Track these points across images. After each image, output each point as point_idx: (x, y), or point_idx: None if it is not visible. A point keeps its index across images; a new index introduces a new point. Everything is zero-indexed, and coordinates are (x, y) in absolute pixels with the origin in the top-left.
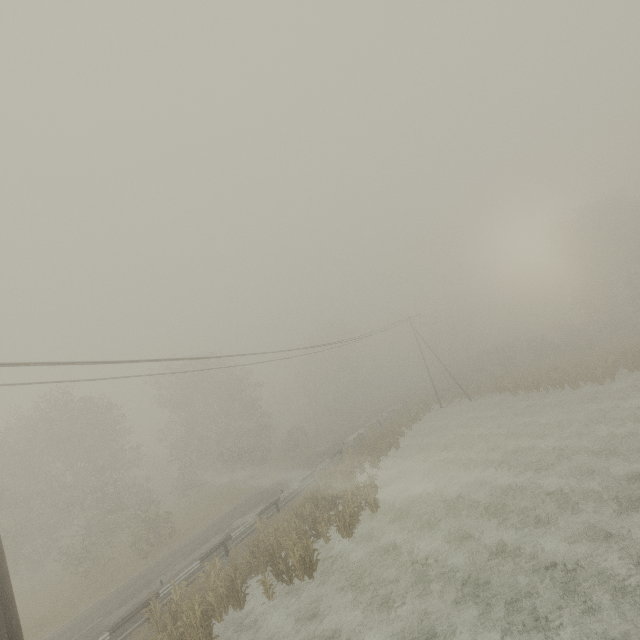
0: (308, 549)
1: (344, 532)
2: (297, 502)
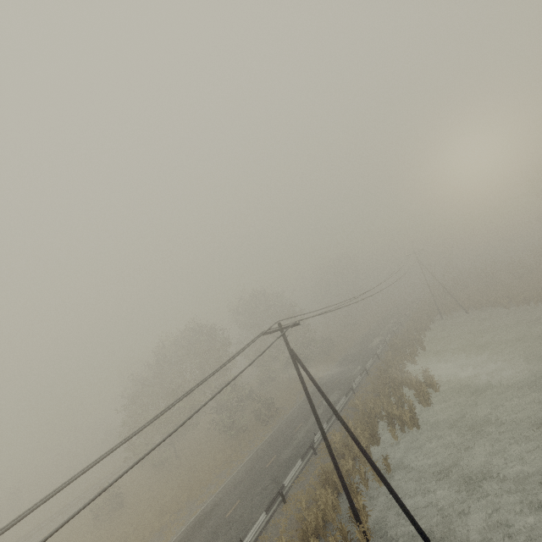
0: (411, 413)
1: (424, 403)
2: (365, 388)
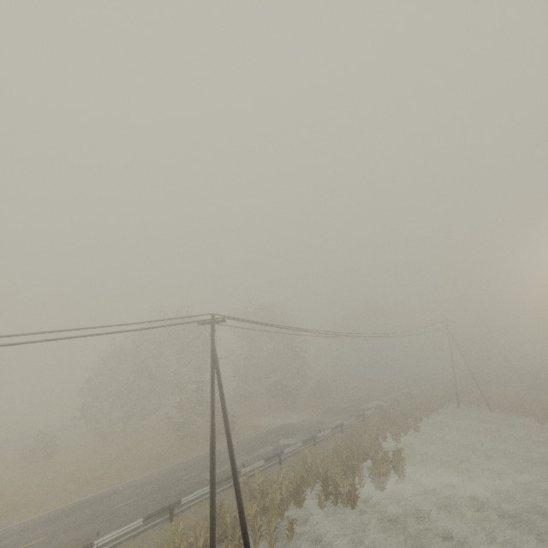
0: (353, 487)
1: (377, 485)
2: (329, 444)
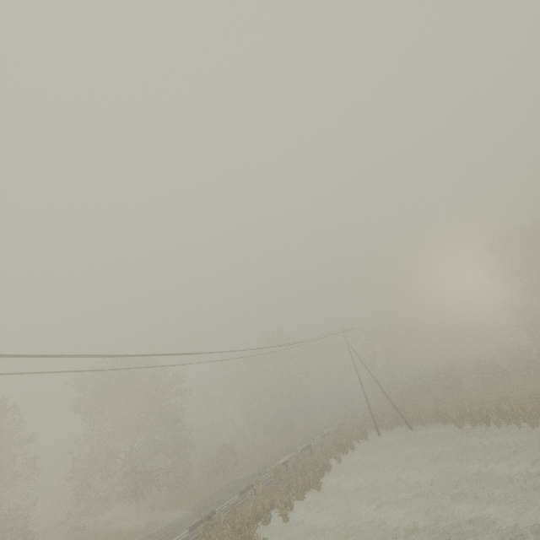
0: None
1: None
2: None
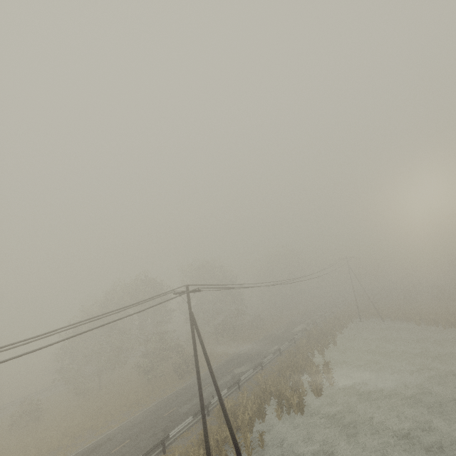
0: (300, 398)
1: (316, 392)
2: (273, 366)
